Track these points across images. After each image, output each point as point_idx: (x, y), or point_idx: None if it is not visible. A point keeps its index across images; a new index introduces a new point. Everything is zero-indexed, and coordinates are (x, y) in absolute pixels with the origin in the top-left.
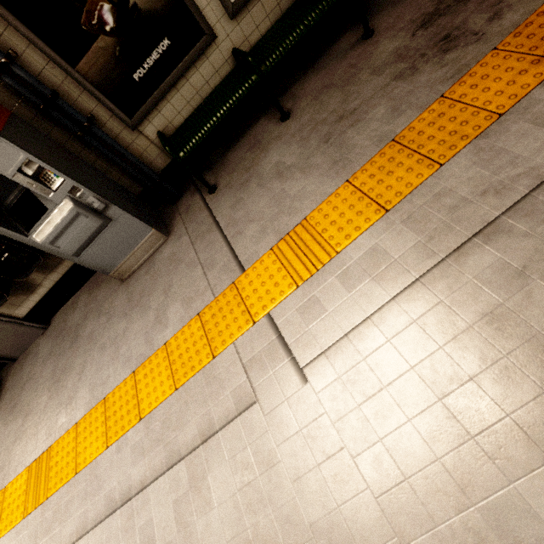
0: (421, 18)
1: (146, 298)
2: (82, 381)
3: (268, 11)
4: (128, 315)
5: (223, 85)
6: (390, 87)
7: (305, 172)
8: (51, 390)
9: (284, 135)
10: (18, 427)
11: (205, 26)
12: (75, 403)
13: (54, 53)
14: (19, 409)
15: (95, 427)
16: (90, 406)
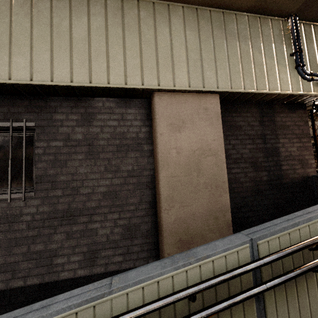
0: None
1: None
2: None
3: None
4: None
5: None
6: None
7: None
8: None
9: None
10: None
11: None
12: None
13: None
14: None
15: None
16: None
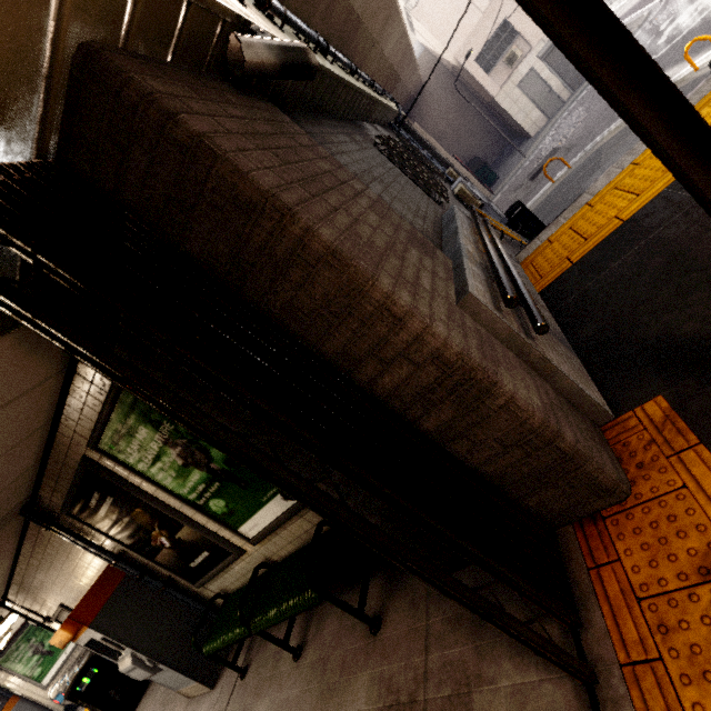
0: (393, 695)
1: None
2: None
3: (289, 540)
4: None
5: (250, 591)
6: None
7: None
8: None
9: (281, 687)
10: None
11: (231, 550)
12: None
13: (140, 555)
14: None
15: None
16: None
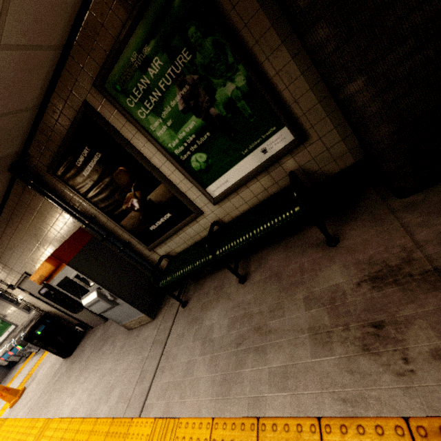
0: (379, 265)
1: (121, 361)
2: (81, 387)
3: (246, 200)
4: (112, 363)
5: (202, 243)
6: (301, 338)
7: (210, 363)
8: (78, 373)
9: (231, 299)
10: (63, 381)
11: (193, 209)
12: (71, 400)
13: (110, 218)
14: (71, 368)
15: (59, 436)
16: (69, 414)
